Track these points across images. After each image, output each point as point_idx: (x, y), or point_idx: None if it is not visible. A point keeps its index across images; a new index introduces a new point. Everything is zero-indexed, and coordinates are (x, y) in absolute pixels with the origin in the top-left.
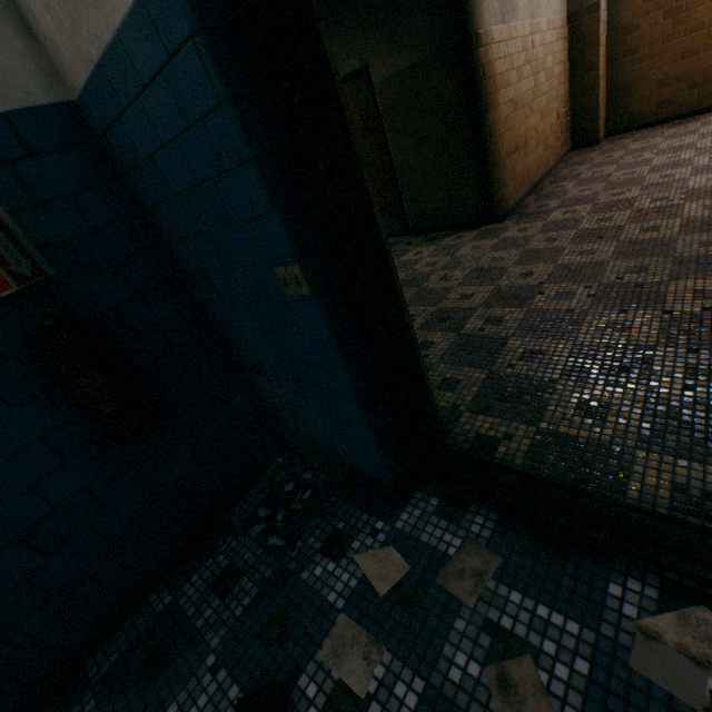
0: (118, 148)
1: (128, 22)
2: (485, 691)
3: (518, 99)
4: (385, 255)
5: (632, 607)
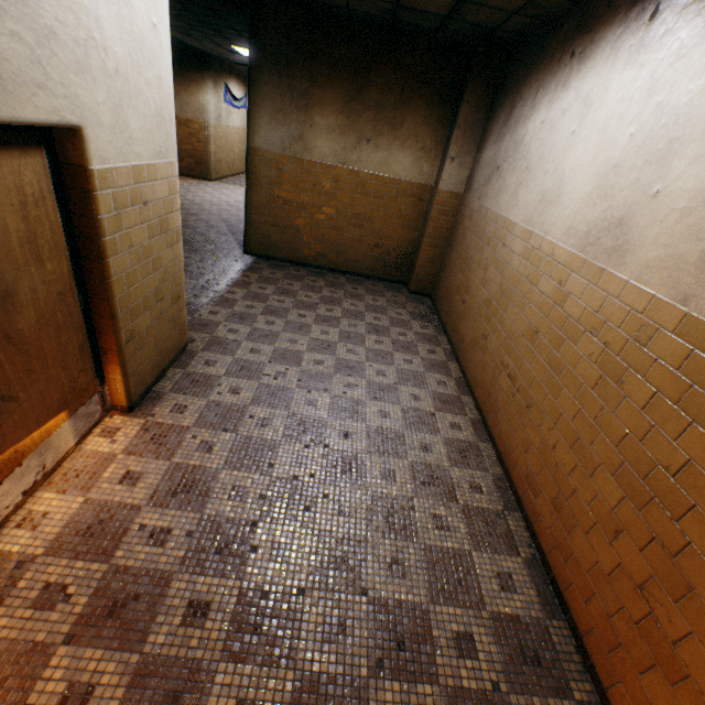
0: None
1: None
2: None
3: (295, 201)
4: None
5: None
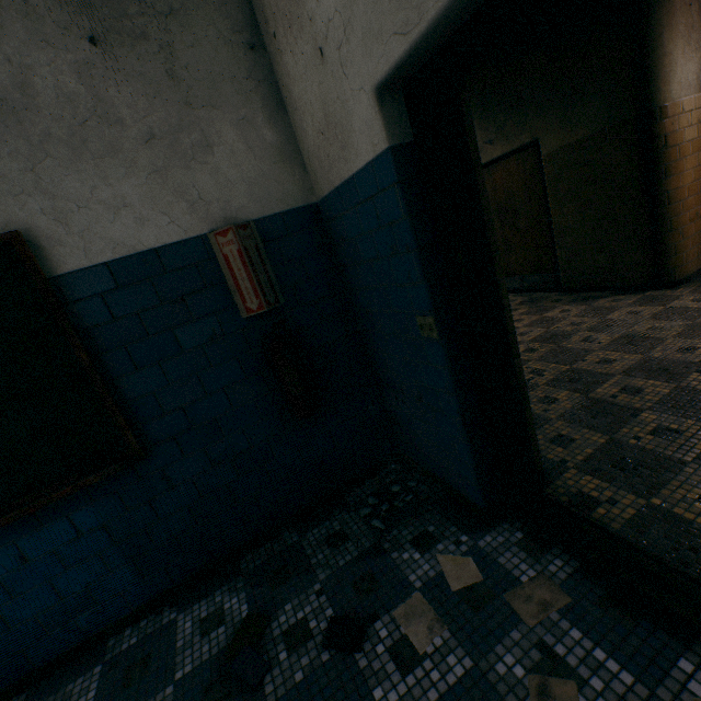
0: (334, 230)
1: (360, 172)
2: (524, 690)
3: None
4: (502, 316)
5: (699, 686)
